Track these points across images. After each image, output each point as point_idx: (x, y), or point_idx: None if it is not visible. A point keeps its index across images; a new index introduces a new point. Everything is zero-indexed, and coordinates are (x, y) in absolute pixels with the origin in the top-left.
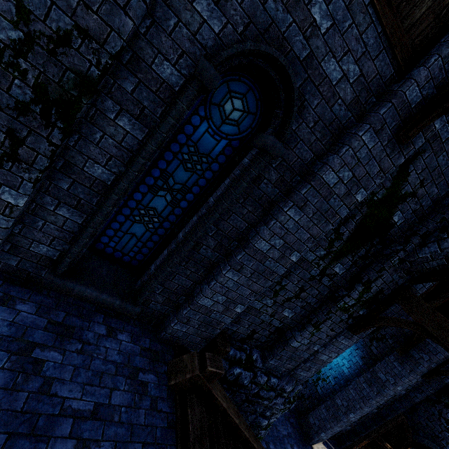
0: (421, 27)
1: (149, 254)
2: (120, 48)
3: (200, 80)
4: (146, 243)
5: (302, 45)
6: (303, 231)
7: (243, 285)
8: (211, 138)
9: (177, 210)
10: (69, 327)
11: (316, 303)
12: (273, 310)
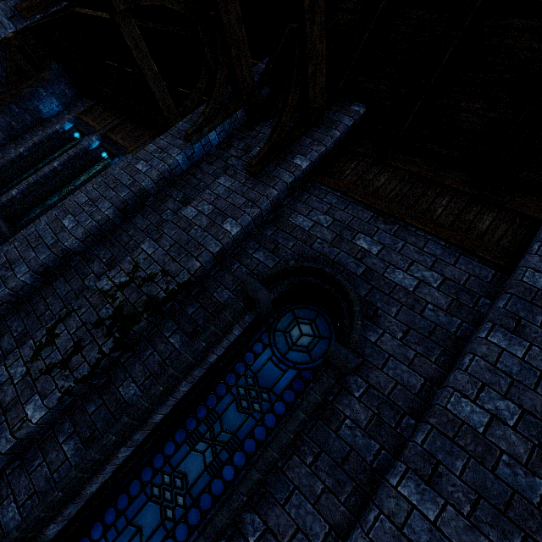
0: (497, 233)
1: None
2: (188, 280)
3: (244, 291)
4: None
5: (356, 264)
6: None
7: None
8: (275, 367)
9: (216, 483)
10: None
11: None
12: None
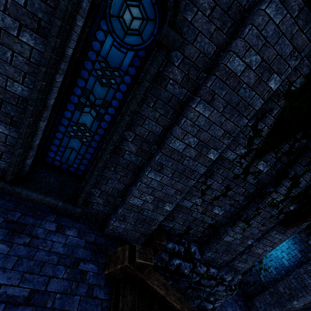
0: None
1: (89, 164)
2: None
3: None
4: (85, 155)
5: None
6: (216, 128)
7: (167, 184)
8: (118, 51)
9: (103, 123)
10: (22, 224)
11: (244, 200)
12: (203, 208)
